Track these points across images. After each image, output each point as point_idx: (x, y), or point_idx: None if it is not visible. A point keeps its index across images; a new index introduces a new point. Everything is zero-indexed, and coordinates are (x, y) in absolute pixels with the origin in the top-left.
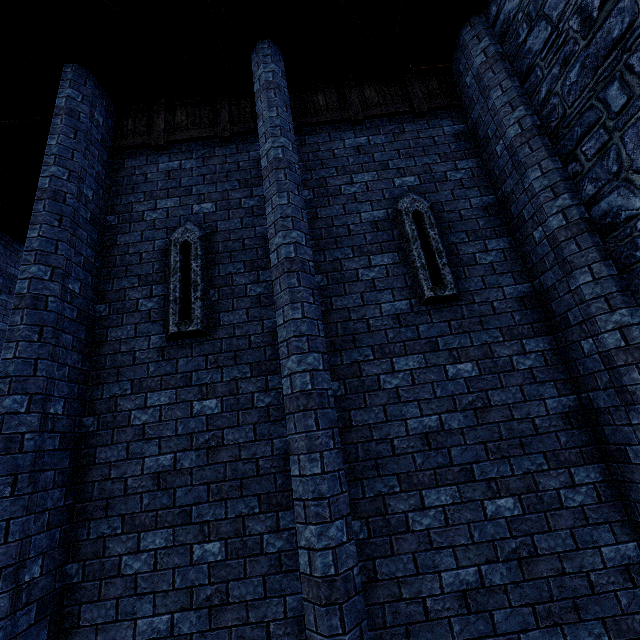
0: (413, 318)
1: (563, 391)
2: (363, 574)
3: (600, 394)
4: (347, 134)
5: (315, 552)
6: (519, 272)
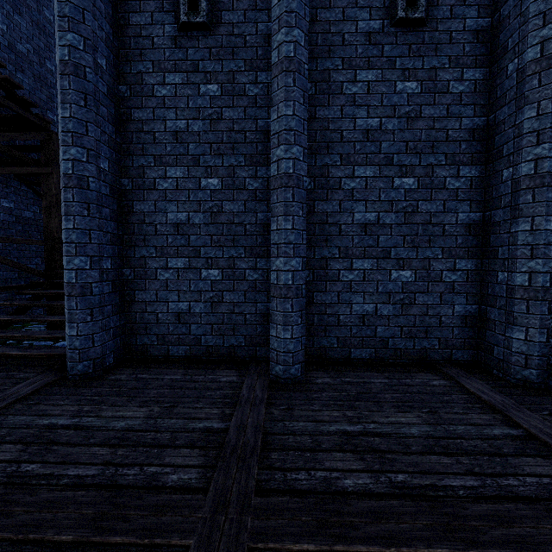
0: (382, 38)
1: (478, 113)
2: (306, 208)
3: (504, 109)
4: None
5: (282, 160)
6: (485, 6)
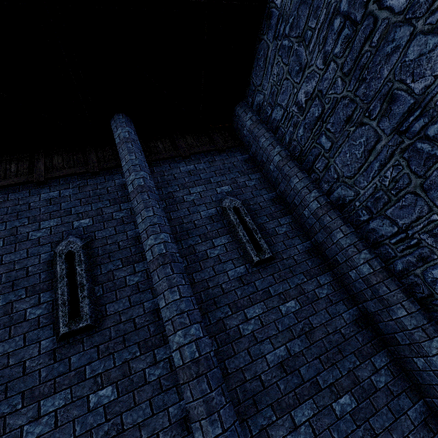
0: (250, 277)
1: (349, 305)
2: None
3: (369, 303)
4: (181, 164)
5: None
6: (302, 235)
